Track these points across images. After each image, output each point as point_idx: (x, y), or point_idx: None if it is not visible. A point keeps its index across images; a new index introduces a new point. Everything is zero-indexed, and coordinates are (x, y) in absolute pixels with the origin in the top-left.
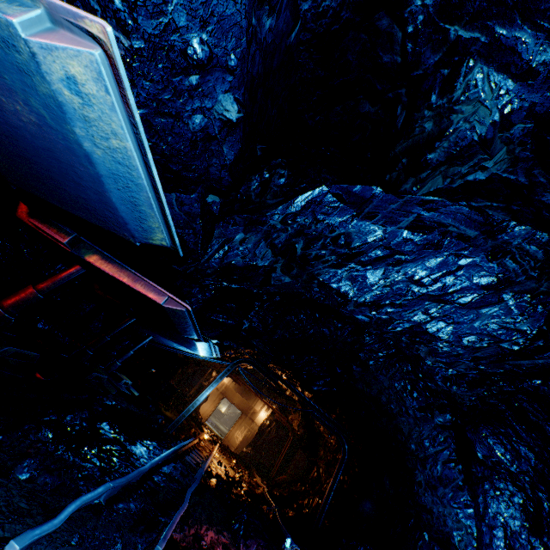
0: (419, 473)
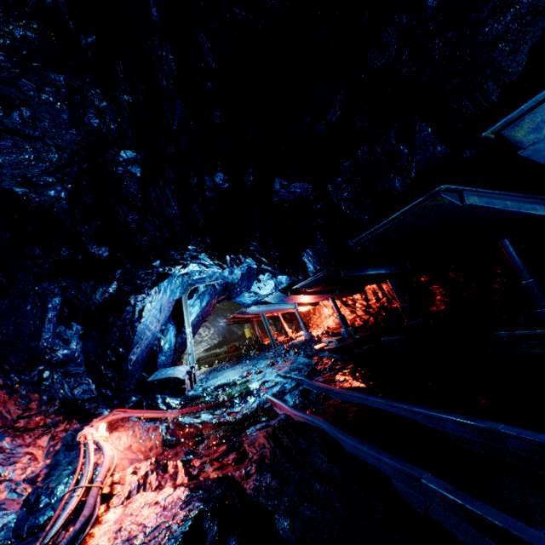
0: None
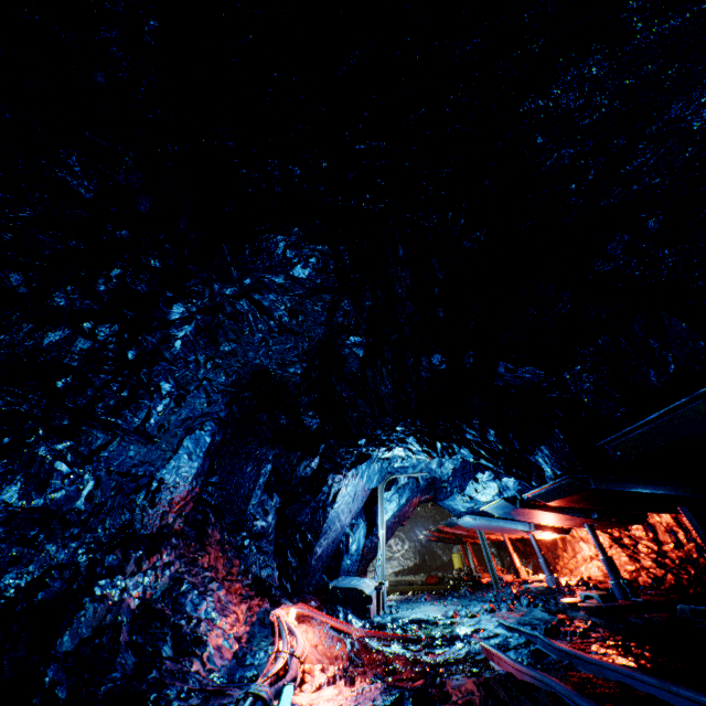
0: (188, 398)
